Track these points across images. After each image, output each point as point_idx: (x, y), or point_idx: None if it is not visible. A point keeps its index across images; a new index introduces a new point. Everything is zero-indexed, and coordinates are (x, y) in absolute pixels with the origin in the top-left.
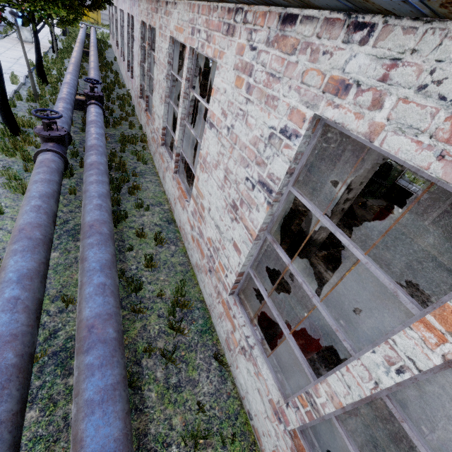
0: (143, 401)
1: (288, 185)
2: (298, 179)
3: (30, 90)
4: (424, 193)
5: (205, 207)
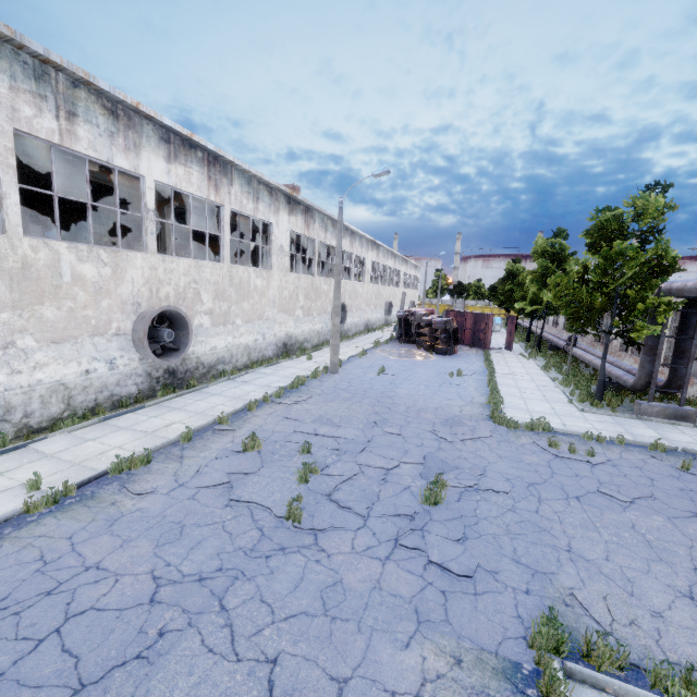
0: None
1: (672, 325)
2: (675, 323)
3: (529, 344)
4: None
5: None
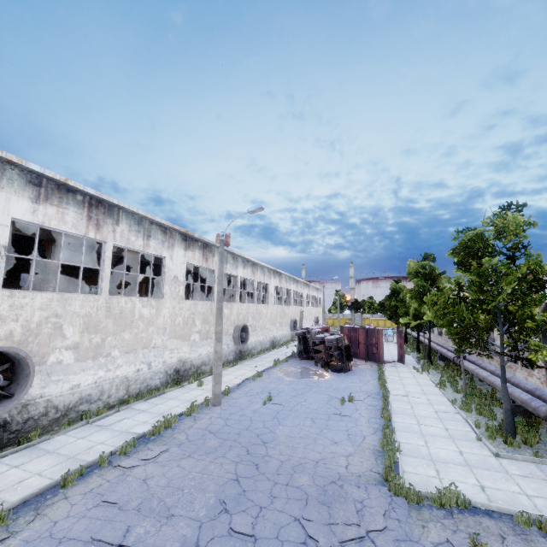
0: None
1: None
2: None
3: (420, 354)
4: None
5: (541, 363)
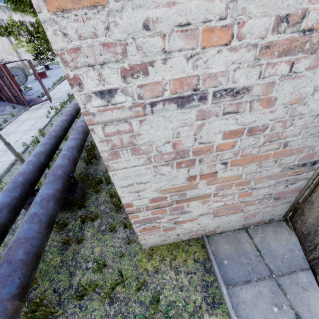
0: (99, 162)
1: None
2: None
3: None
4: None
5: None
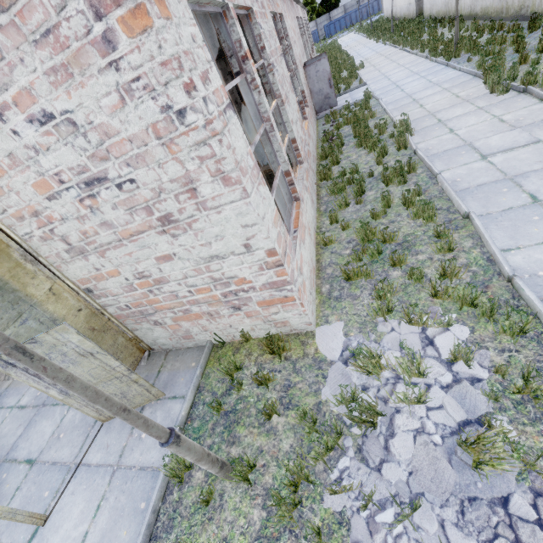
0: None
1: None
2: None
3: None
4: (483, 80)
5: None
